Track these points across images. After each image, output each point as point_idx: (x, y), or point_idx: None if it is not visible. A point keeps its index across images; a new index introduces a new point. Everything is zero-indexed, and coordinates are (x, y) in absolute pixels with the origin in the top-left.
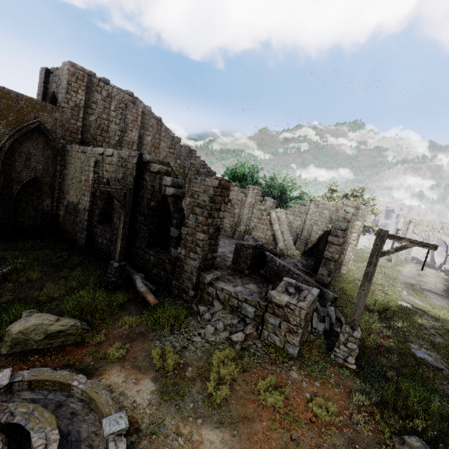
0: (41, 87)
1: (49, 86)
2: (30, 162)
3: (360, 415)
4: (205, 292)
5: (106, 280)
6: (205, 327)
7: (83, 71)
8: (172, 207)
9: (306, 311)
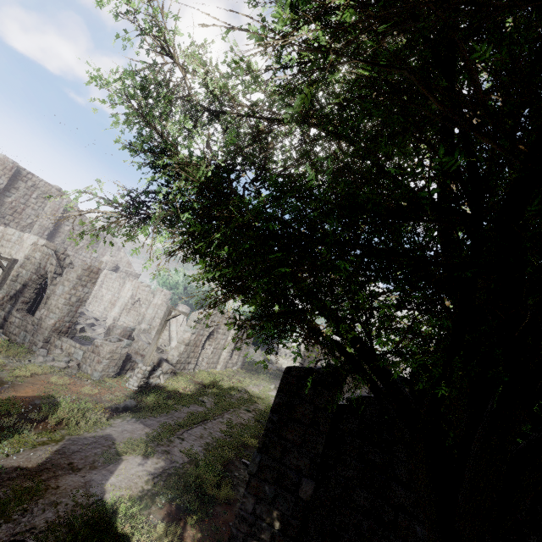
0: None
1: None
2: None
3: (111, 395)
4: (54, 344)
5: None
6: (37, 357)
7: (14, 164)
8: (50, 280)
9: (111, 347)
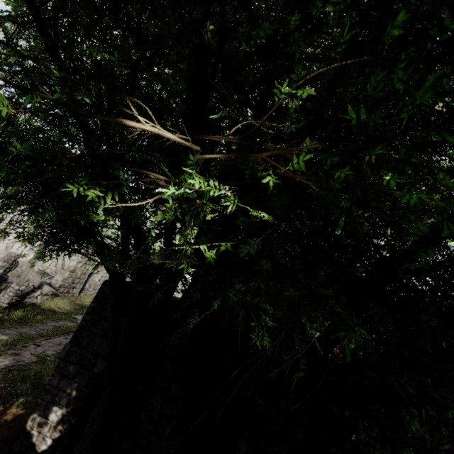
0: None
1: None
2: None
3: None
4: None
5: None
6: None
7: None
8: None
9: None
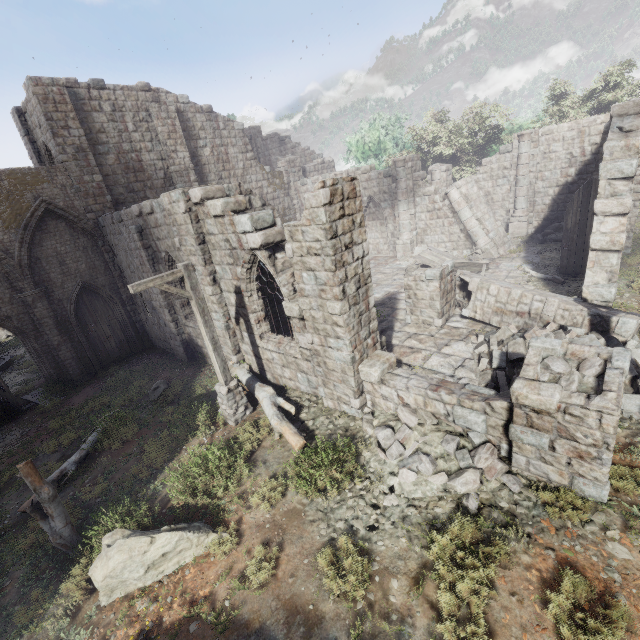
0: (27, 143)
1: (35, 137)
2: (67, 265)
3: None
4: (378, 395)
5: (221, 414)
6: (398, 473)
7: (56, 84)
8: (270, 266)
9: (618, 416)
